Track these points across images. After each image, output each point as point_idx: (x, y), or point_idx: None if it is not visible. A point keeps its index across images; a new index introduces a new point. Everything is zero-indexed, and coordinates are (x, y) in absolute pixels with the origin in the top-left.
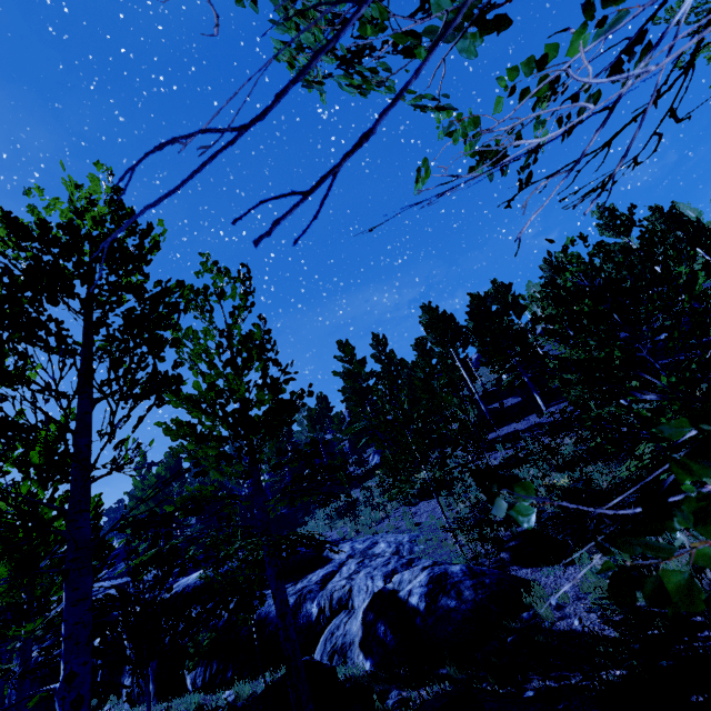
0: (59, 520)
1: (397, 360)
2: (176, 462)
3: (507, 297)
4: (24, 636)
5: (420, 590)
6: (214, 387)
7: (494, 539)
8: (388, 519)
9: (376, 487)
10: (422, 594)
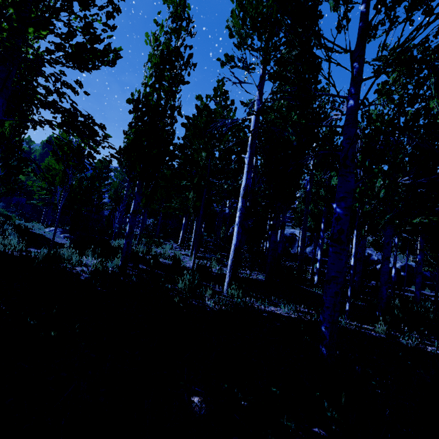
0: None
1: None
2: None
3: None
4: None
5: None
6: None
7: None
8: None
9: None
10: None
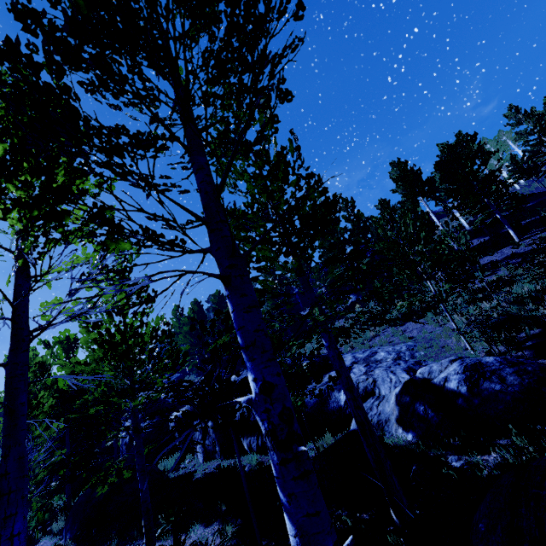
0: (141, 328)
1: (364, 218)
2: (199, 308)
3: (472, 146)
4: (133, 407)
5: (457, 377)
6: (266, 188)
7: (507, 341)
8: (378, 337)
9: (363, 313)
10: (461, 380)
